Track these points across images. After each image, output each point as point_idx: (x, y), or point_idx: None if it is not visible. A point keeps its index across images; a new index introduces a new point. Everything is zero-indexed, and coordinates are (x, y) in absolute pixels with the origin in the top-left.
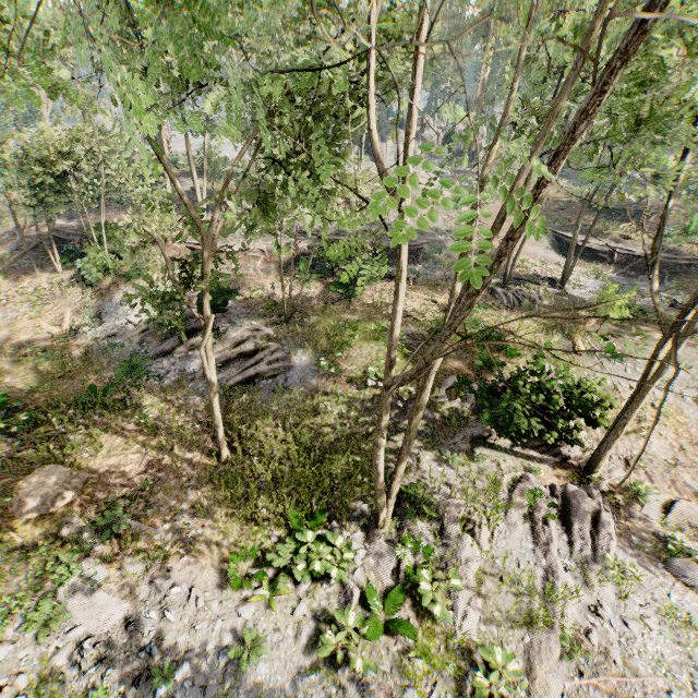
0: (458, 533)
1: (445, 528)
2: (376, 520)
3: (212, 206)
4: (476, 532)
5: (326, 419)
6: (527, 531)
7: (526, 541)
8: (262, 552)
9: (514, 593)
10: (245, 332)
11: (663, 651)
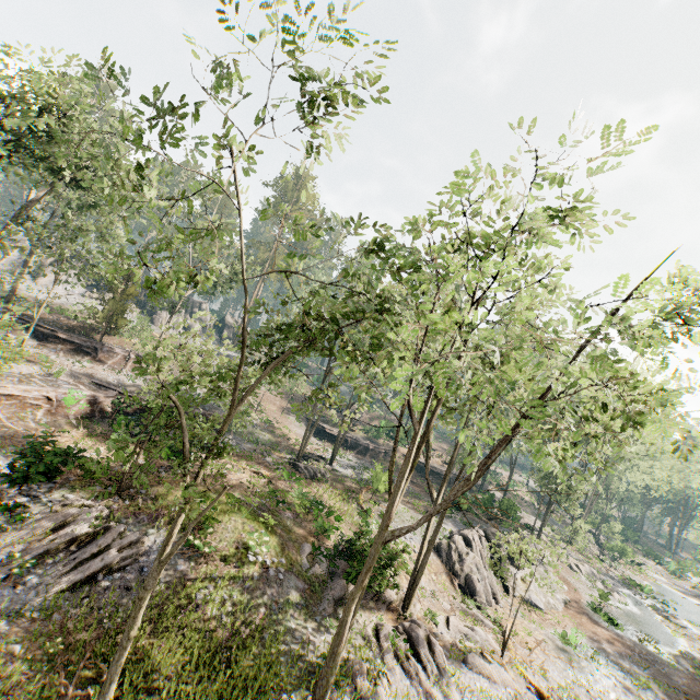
0: (371, 689)
1: (360, 689)
2: None
3: None
4: (380, 683)
5: (208, 611)
6: (401, 670)
7: (404, 678)
8: None
9: None
10: (69, 508)
11: None
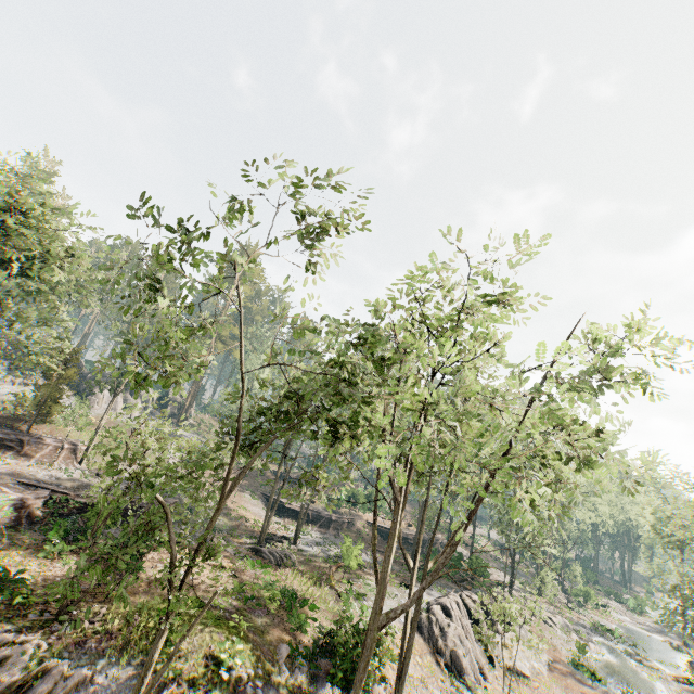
0: None
1: None
2: None
3: None
4: None
5: None
6: None
7: None
8: None
9: None
10: None
11: None
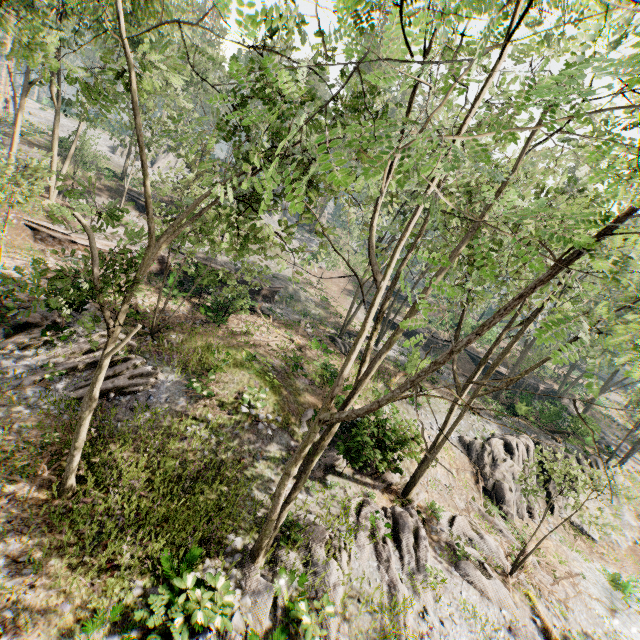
0: (324, 559)
1: (313, 555)
2: (256, 554)
3: (65, 190)
4: (337, 556)
5: (194, 444)
6: (372, 551)
7: (372, 560)
8: (121, 611)
9: (369, 612)
10: (103, 338)
11: (465, 639)
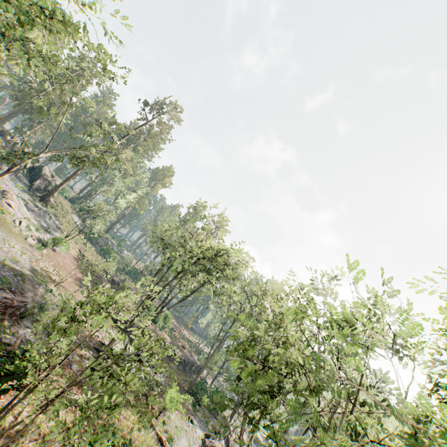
0: None
1: None
2: None
3: None
4: None
5: None
6: None
7: None
8: None
9: None
10: None
11: None
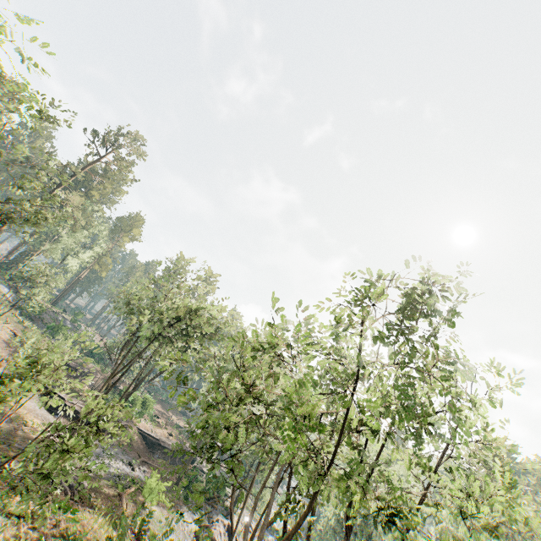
0: None
1: None
2: None
3: None
4: None
5: None
6: None
7: None
8: None
9: None
10: None
11: None
